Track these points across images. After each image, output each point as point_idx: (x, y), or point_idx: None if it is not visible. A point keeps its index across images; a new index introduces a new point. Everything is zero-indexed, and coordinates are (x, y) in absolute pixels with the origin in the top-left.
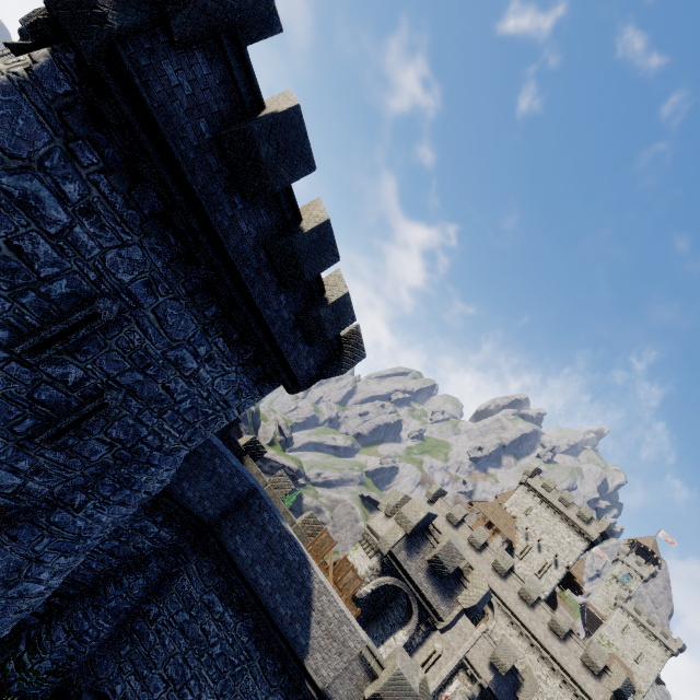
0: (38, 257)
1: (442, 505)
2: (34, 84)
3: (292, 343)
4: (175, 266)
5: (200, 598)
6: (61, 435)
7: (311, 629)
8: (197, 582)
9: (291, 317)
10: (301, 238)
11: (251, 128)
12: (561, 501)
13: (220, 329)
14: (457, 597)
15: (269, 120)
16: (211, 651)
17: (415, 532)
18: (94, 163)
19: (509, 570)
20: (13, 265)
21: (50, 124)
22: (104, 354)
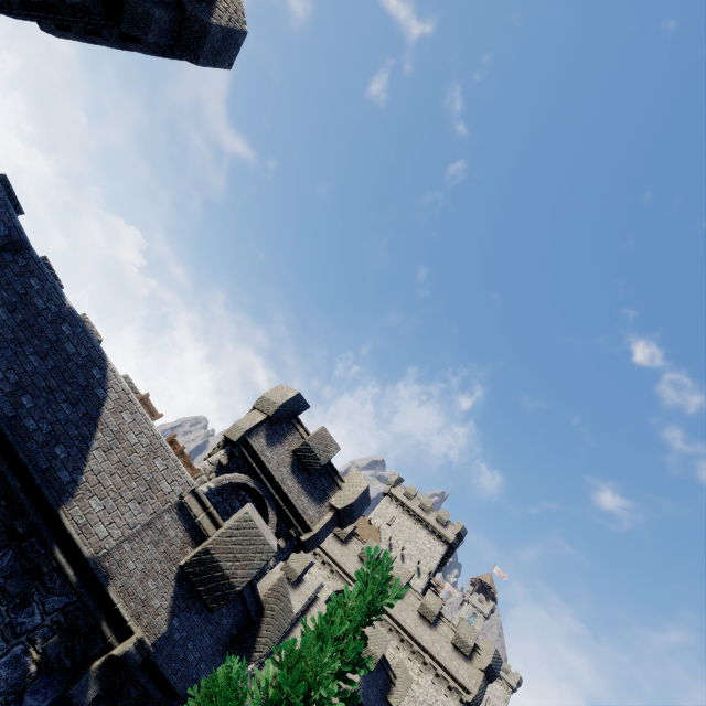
0: None
1: None
2: None
3: None
4: None
5: None
6: None
7: (88, 458)
8: None
9: None
10: None
11: None
12: (422, 507)
13: None
14: (330, 500)
15: None
16: None
17: (280, 416)
18: None
19: (377, 559)
20: None
21: None
22: None
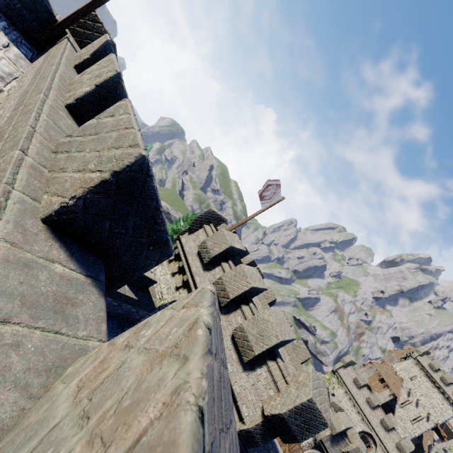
0: None
1: (351, 371)
2: None
3: None
4: None
5: None
6: None
7: None
8: None
9: None
10: None
11: None
12: (442, 379)
13: None
14: None
15: None
16: None
17: (337, 434)
18: None
19: (391, 427)
20: None
21: None
22: None
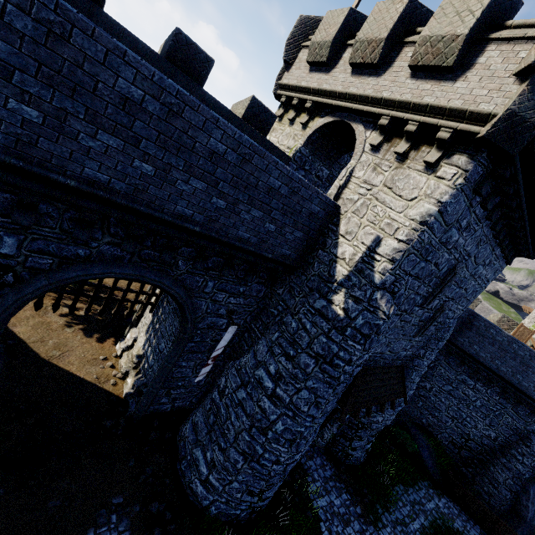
0: (441, 262)
1: None
2: (466, 184)
3: None
4: (497, 227)
5: (455, 378)
6: (424, 330)
7: None
8: (449, 370)
9: None
10: None
11: None
12: None
13: (504, 246)
14: None
15: None
16: (474, 404)
17: None
18: (477, 201)
19: None
20: (432, 271)
21: (467, 197)
22: (448, 288)
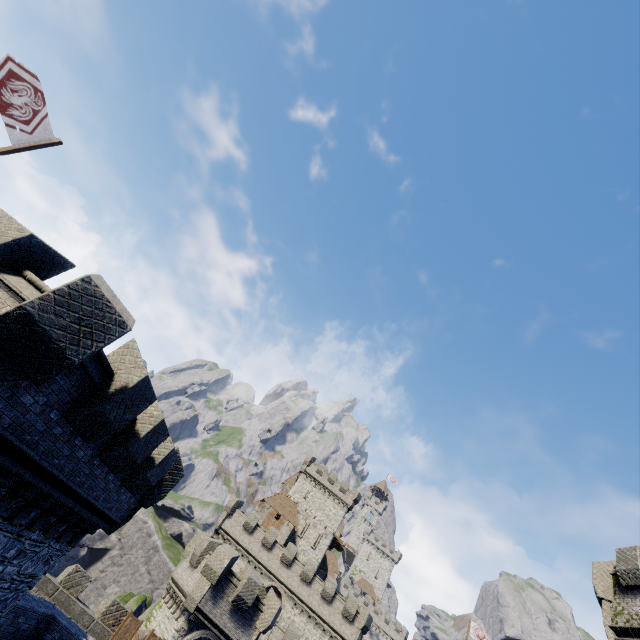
0: None
1: (239, 516)
2: None
3: (115, 500)
4: None
5: None
6: None
7: None
8: None
9: (117, 484)
10: (137, 443)
11: (103, 409)
12: (329, 481)
13: (38, 528)
14: (256, 623)
15: (121, 396)
16: None
17: (220, 579)
18: None
19: (293, 559)
20: None
21: None
22: None
